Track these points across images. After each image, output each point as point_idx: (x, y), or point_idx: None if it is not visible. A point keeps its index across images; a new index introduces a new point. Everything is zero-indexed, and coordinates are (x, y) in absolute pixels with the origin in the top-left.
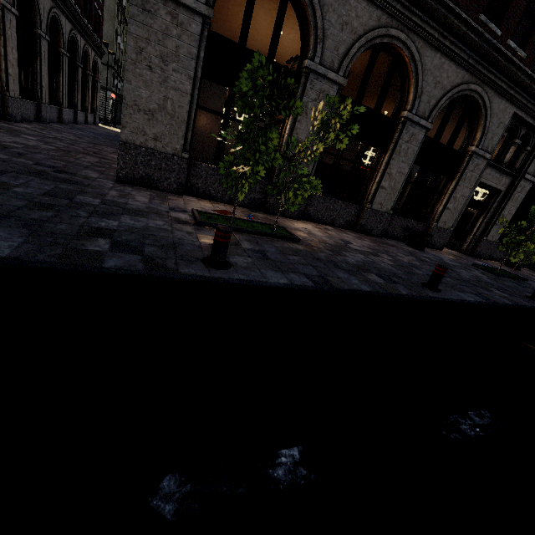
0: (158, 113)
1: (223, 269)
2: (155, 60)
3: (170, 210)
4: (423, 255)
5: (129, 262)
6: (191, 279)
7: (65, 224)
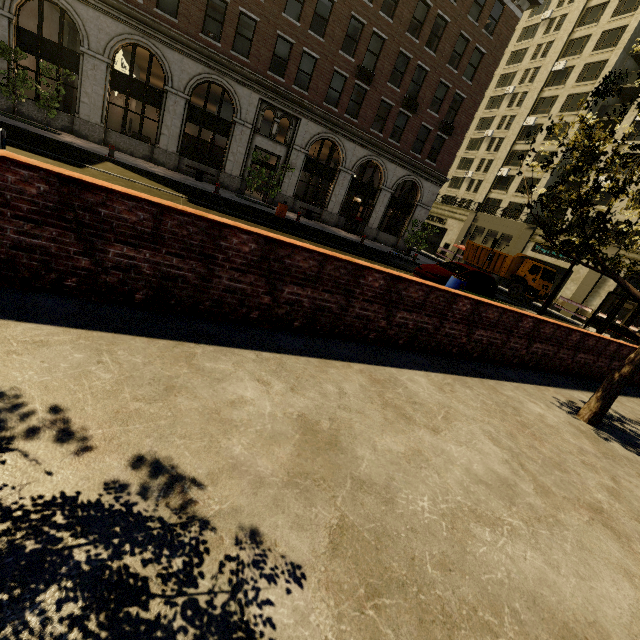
0: None
1: None
2: None
3: None
4: (187, 178)
5: None
6: None
7: None
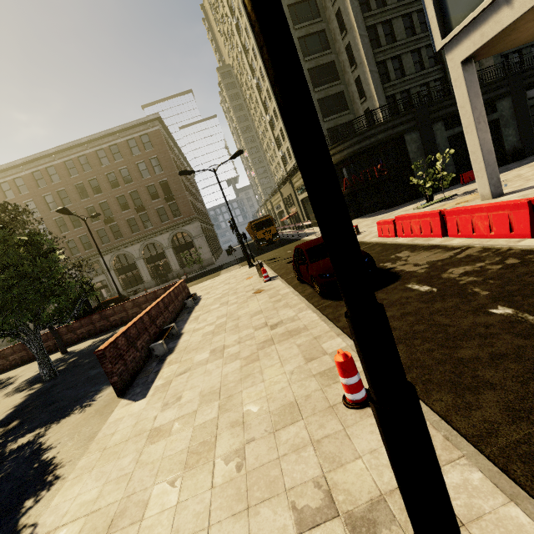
0: None
1: None
2: None
3: None
4: None
5: None
6: None
7: None
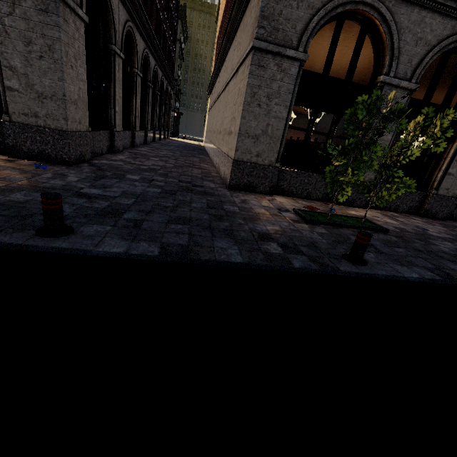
0: (261, 136)
1: (364, 265)
2: (263, 99)
3: (279, 210)
4: None
5: (304, 262)
6: (354, 276)
7: (242, 231)
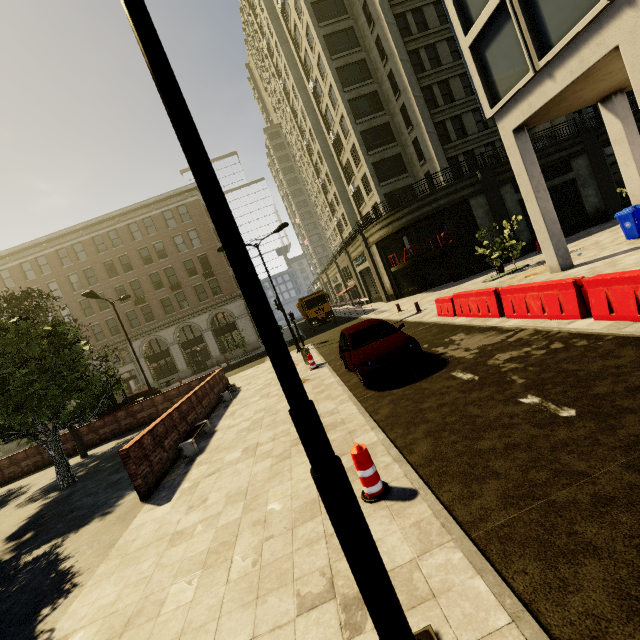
0: None
1: None
2: None
3: None
4: None
5: None
6: None
7: None
